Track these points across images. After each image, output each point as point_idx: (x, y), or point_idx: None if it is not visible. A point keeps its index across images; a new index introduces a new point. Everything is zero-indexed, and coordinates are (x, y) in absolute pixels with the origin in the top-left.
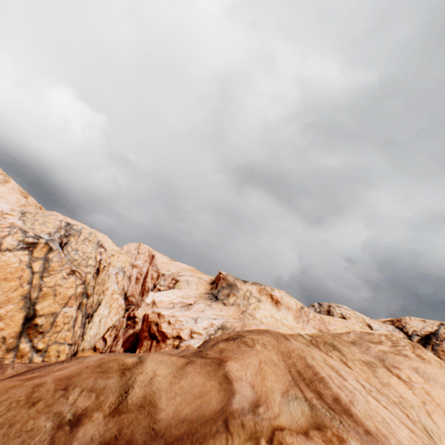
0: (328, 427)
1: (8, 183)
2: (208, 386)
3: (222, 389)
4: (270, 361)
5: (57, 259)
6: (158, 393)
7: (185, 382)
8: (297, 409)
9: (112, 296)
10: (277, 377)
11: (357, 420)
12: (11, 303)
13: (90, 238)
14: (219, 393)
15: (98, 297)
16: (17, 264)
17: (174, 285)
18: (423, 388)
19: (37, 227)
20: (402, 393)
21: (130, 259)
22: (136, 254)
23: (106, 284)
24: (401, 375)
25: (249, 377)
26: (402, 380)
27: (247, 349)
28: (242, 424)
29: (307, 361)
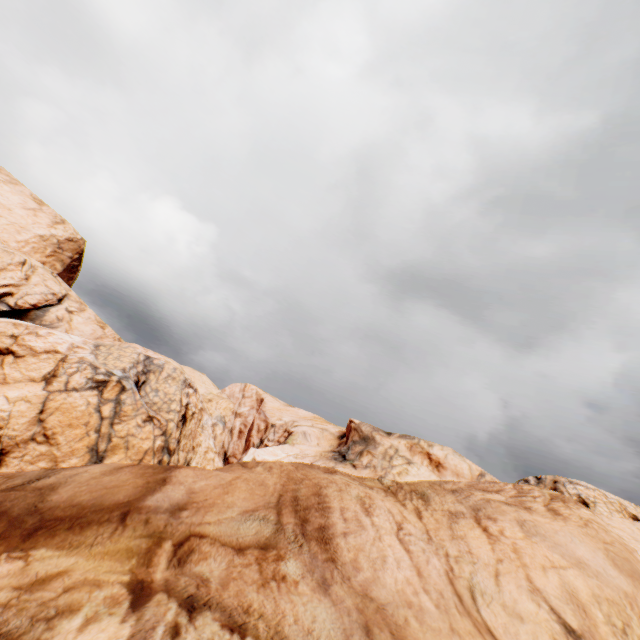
0: (278, 548)
1: (84, 312)
2: (130, 482)
3: (144, 486)
4: (257, 480)
5: (131, 401)
6: (70, 483)
7: (108, 478)
8: (252, 529)
9: (206, 455)
10: (250, 495)
11: (332, 549)
12: (75, 456)
13: (175, 374)
14: (136, 488)
15: (186, 456)
16: (84, 407)
17: (285, 439)
18: (513, 544)
19: (111, 361)
20: (474, 548)
21: (232, 405)
22: (241, 398)
23: (198, 437)
24: (490, 528)
25: (199, 486)
26: (487, 533)
27: (237, 468)
28: (147, 520)
29: (322, 490)
